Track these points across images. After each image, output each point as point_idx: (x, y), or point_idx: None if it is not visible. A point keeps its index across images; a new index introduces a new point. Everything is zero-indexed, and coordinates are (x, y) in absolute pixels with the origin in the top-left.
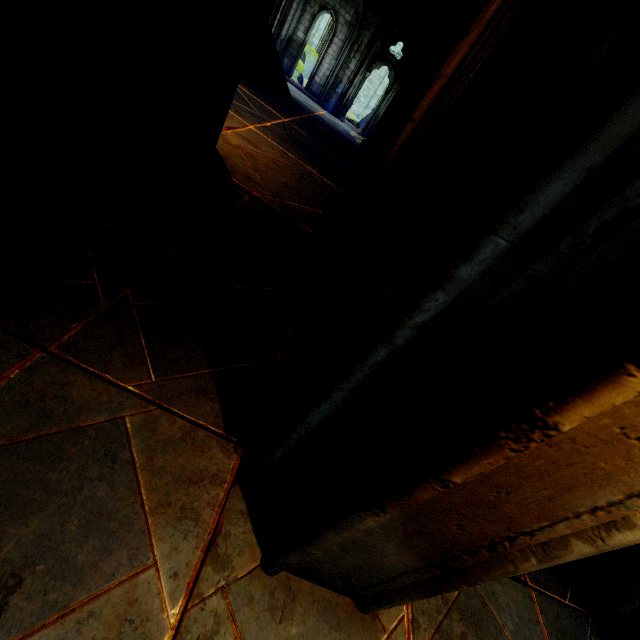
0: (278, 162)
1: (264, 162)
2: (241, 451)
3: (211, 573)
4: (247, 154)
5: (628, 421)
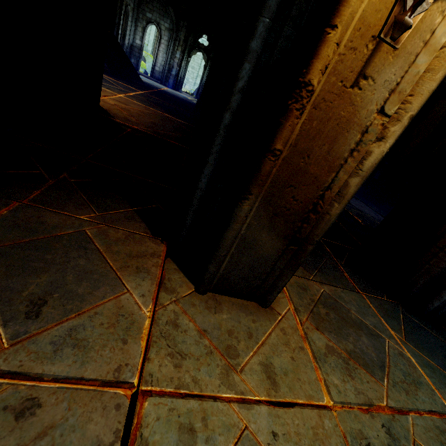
0: (144, 112)
1: (135, 112)
2: (166, 243)
3: (165, 295)
4: (122, 108)
5: (342, 75)
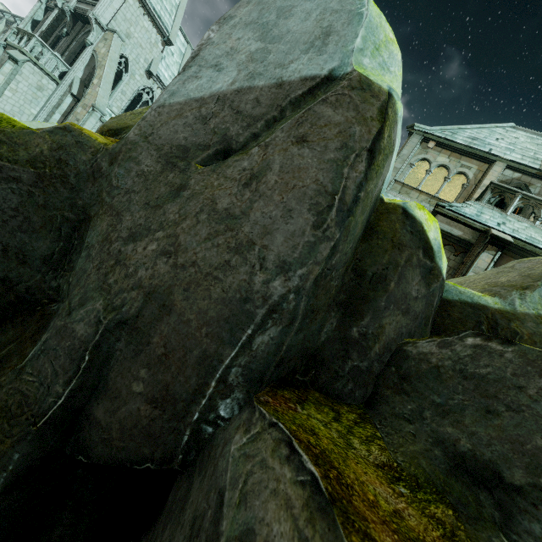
0: None
1: None
2: None
3: None
4: None
5: None
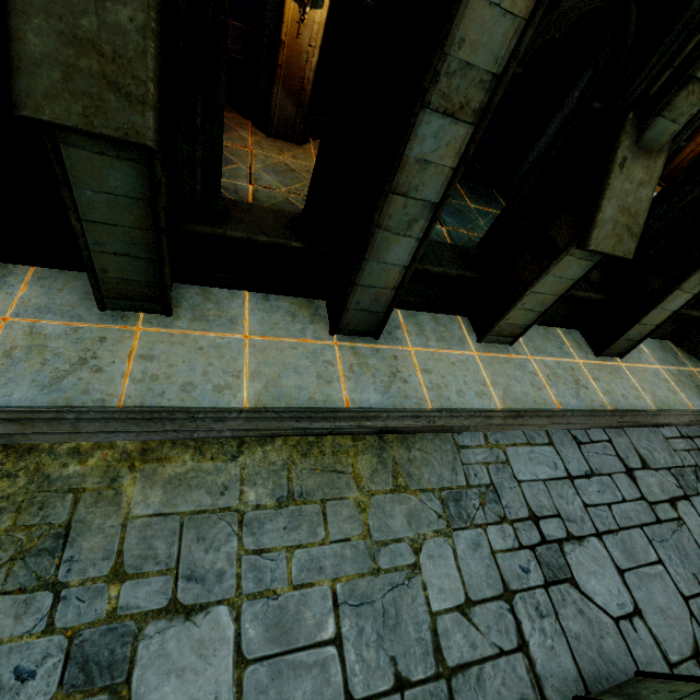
0: None
1: None
2: (250, 121)
3: (255, 136)
4: None
5: (293, 36)
